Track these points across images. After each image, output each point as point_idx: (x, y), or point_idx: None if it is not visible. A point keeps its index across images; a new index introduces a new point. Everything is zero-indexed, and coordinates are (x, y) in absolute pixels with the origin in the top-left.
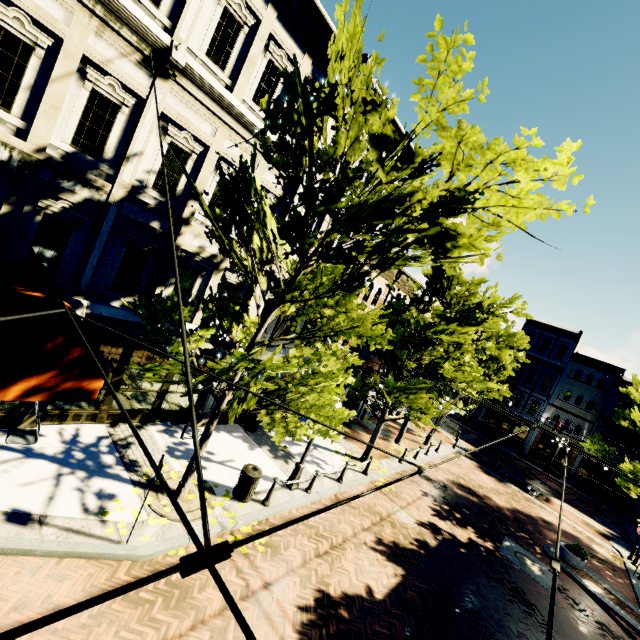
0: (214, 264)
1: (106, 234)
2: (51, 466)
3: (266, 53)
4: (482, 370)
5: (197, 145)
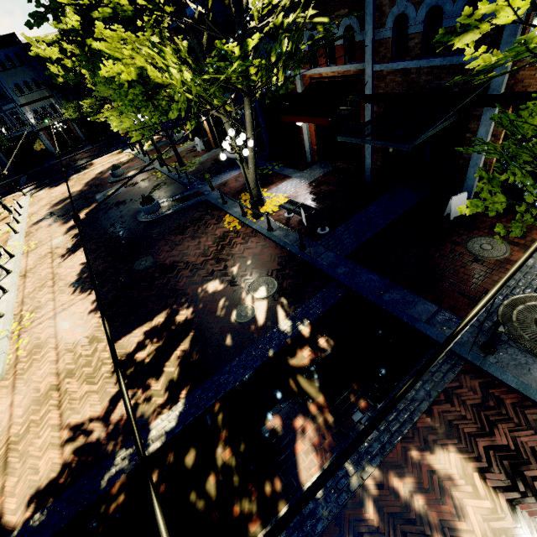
0: None
1: None
2: None
3: None
4: None
5: None
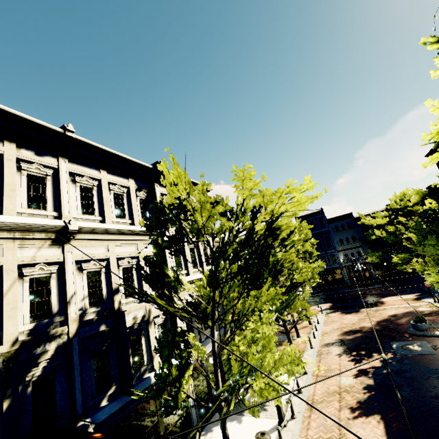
0: (145, 321)
1: (77, 360)
2: None
3: (110, 191)
4: (307, 263)
5: (102, 262)
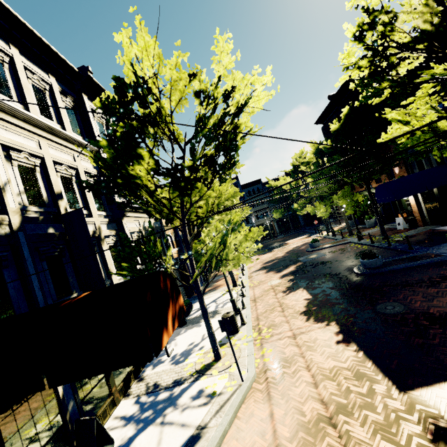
0: (96, 239)
1: (29, 257)
2: (148, 430)
3: (27, 80)
4: None
5: (35, 159)
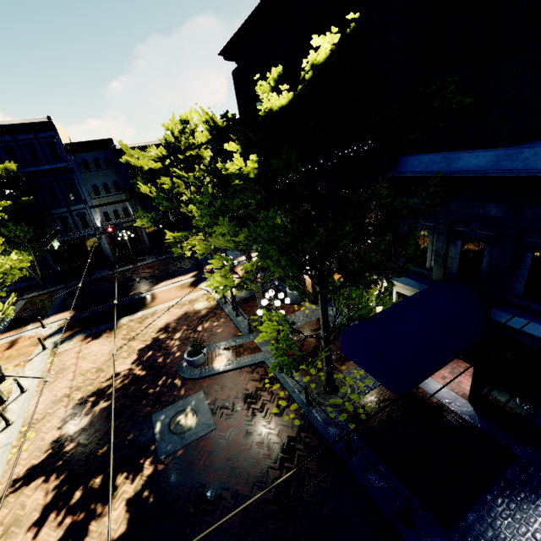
0: None
1: None
2: None
3: None
4: None
5: None
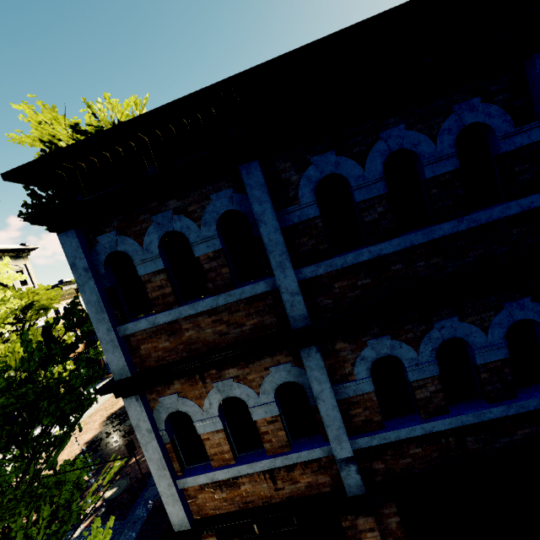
0: None
1: None
2: None
3: None
4: None
5: None
